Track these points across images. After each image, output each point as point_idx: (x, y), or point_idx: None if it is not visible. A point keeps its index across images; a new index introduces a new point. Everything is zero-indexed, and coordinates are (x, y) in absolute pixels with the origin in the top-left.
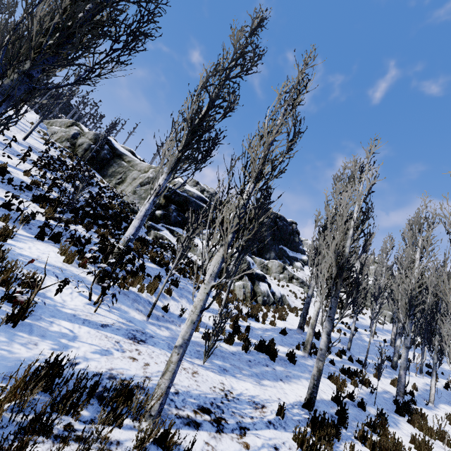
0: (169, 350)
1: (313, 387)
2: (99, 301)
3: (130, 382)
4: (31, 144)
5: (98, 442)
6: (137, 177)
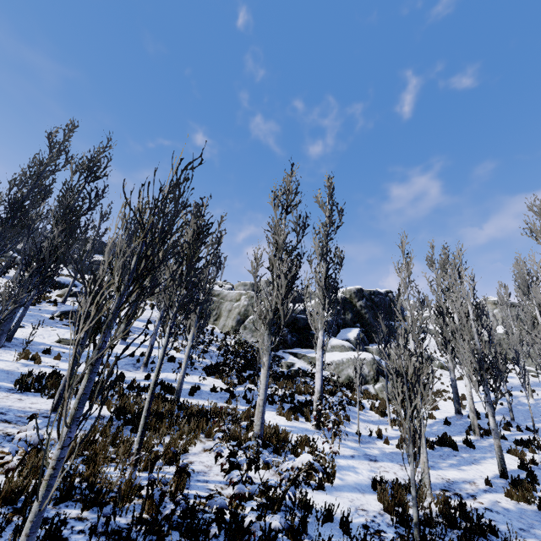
0: (392, 462)
1: (501, 460)
2: (331, 442)
3: (409, 480)
4: (146, 316)
5: (420, 507)
6: (232, 307)
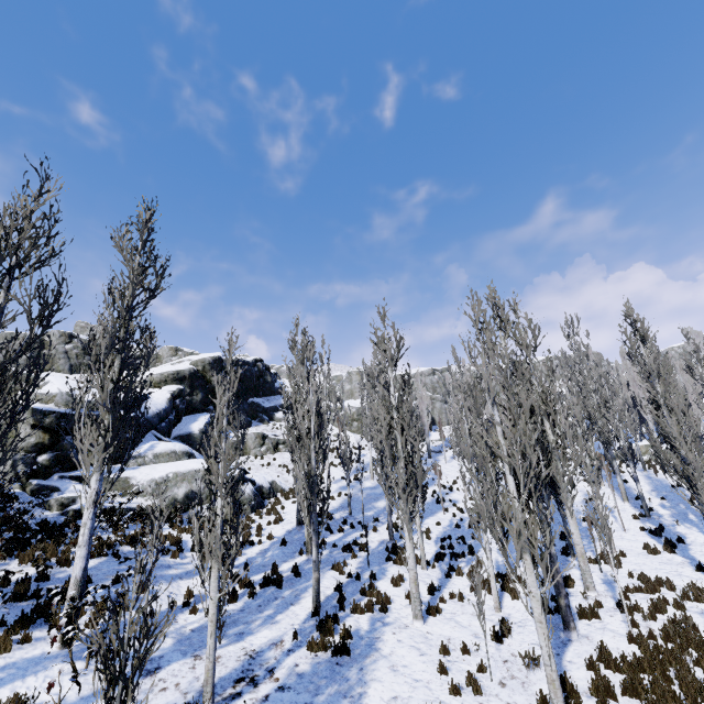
0: (185, 656)
1: (317, 595)
2: (85, 666)
3: None
4: None
5: None
6: None
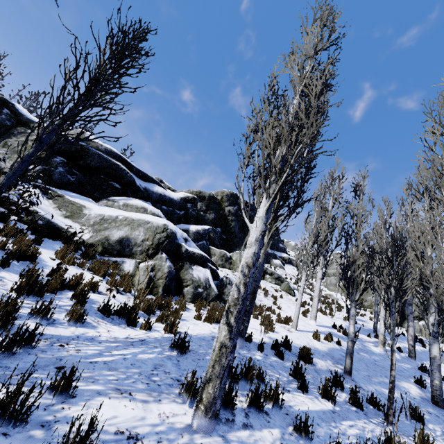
0: None
1: None
2: None
3: None
4: None
5: None
6: None
